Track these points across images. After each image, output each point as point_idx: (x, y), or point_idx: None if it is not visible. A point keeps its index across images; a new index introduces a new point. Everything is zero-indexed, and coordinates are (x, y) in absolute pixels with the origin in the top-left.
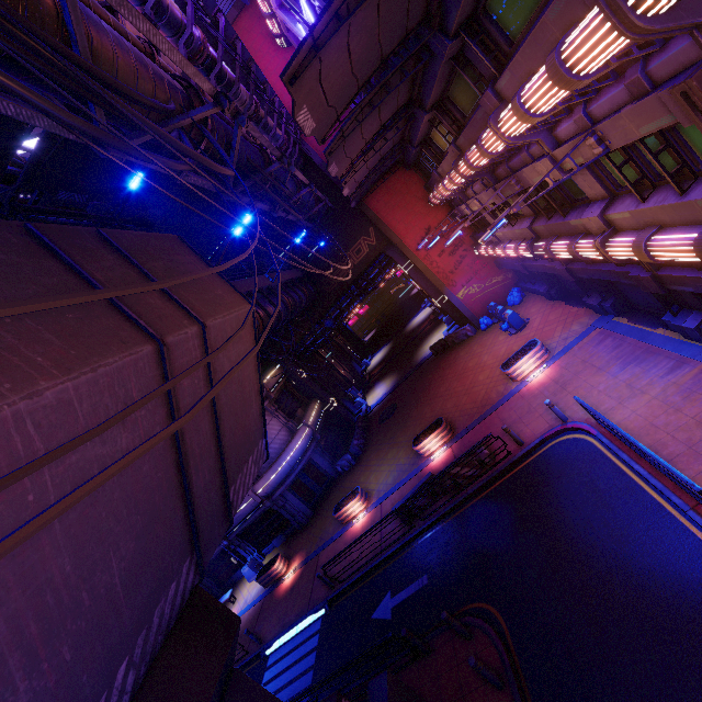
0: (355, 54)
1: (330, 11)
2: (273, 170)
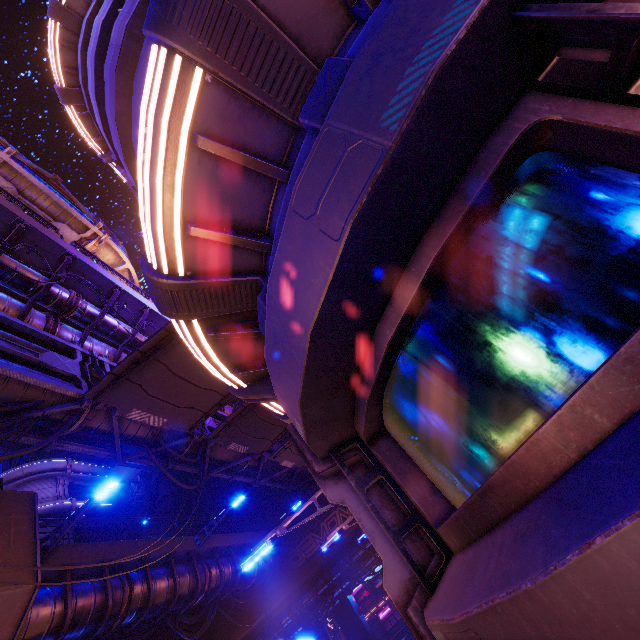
0: (194, 378)
1: (128, 361)
2: (181, 443)
